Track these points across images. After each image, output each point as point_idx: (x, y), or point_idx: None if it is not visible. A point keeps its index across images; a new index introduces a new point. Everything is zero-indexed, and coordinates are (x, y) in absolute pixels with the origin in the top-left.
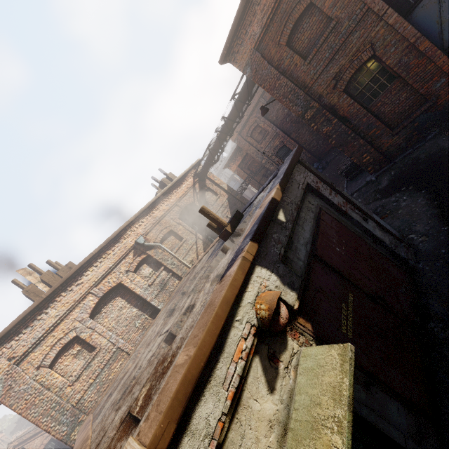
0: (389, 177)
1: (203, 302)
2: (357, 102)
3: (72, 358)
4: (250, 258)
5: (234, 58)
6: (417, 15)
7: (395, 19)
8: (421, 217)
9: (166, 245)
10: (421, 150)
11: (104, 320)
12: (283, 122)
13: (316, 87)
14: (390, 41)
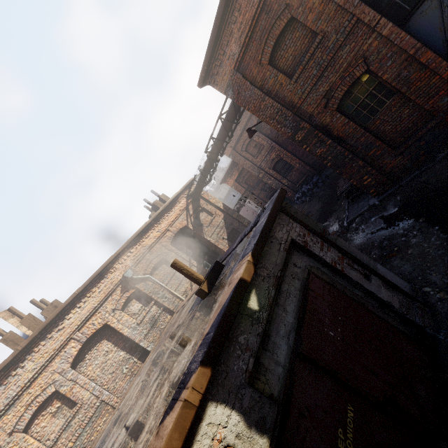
0: (395, 203)
1: (146, 440)
2: (352, 121)
3: (50, 418)
4: (195, 400)
5: (214, 80)
6: (416, 23)
7: (389, 29)
8: (437, 263)
9: (157, 275)
10: (430, 173)
11: (88, 368)
12: (278, 135)
13: (305, 106)
14: (385, 54)
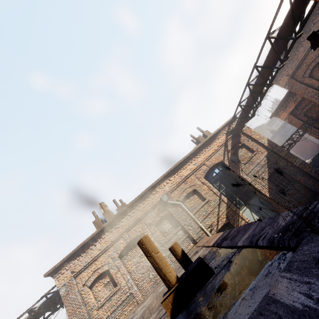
0: None
1: None
2: None
3: (103, 286)
4: None
5: None
6: None
7: None
8: None
9: (188, 203)
10: None
11: (128, 262)
12: None
13: None
14: None
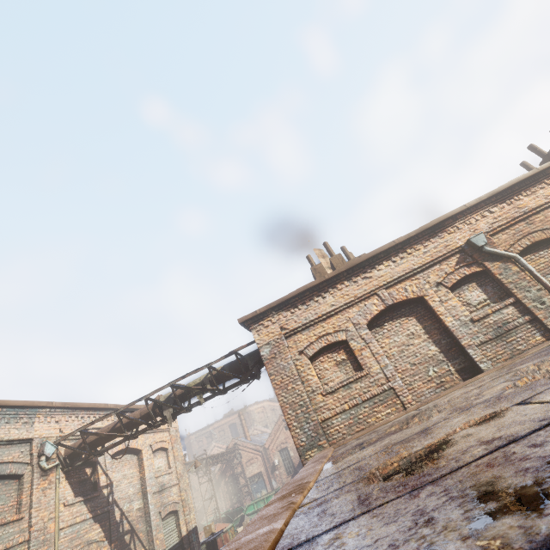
0: None
1: None
2: None
3: (333, 365)
4: None
5: None
6: None
7: None
8: None
9: (531, 262)
10: None
11: (384, 339)
12: None
13: None
14: None
